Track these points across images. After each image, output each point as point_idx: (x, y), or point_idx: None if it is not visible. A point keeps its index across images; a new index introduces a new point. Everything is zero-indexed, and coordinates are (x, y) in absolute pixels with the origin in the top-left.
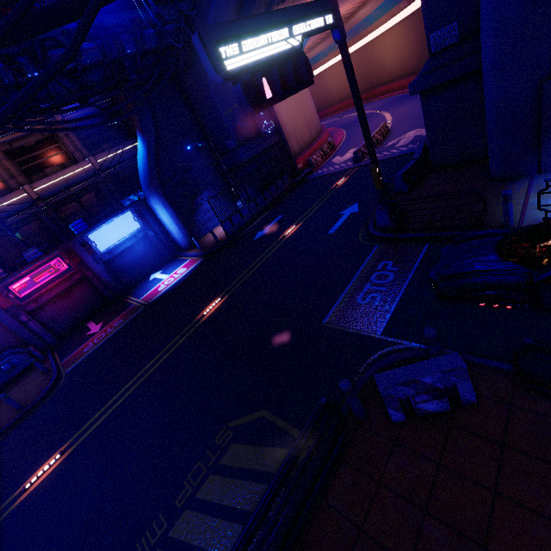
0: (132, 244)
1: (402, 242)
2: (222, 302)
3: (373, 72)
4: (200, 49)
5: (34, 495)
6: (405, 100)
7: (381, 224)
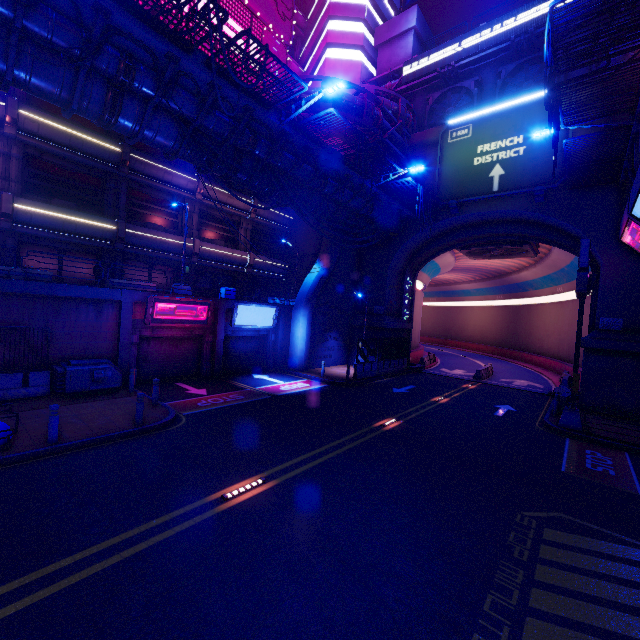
0: (251, 336)
1: (595, 443)
2: (400, 423)
3: (454, 327)
4: (584, 247)
5: (249, 507)
6: (488, 359)
7: (565, 424)
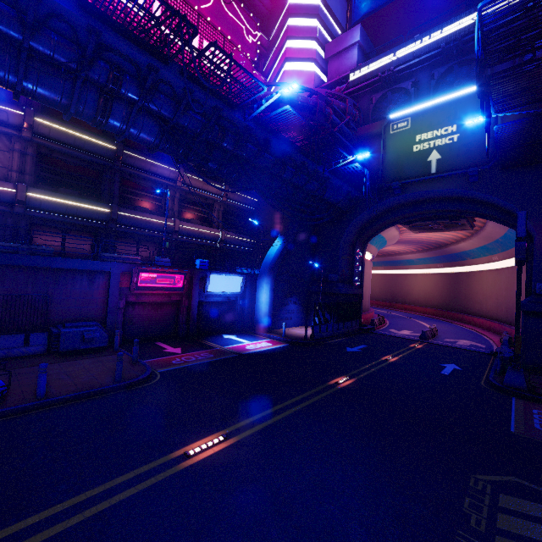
0: (221, 301)
1: (541, 403)
2: (354, 381)
3: (400, 292)
4: (521, 218)
5: (209, 464)
6: (432, 320)
7: (510, 383)
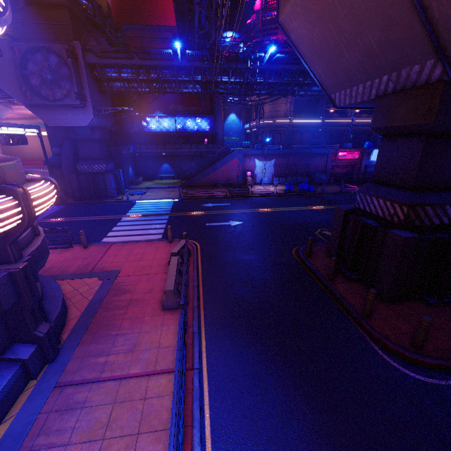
0: None
1: None
2: None
3: None
4: None
5: None
6: None
7: None
